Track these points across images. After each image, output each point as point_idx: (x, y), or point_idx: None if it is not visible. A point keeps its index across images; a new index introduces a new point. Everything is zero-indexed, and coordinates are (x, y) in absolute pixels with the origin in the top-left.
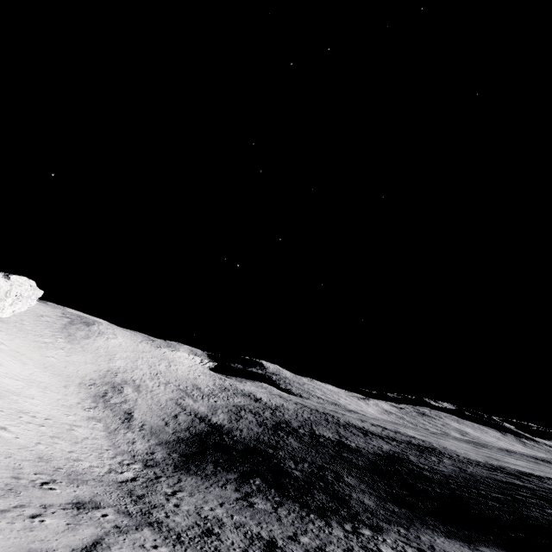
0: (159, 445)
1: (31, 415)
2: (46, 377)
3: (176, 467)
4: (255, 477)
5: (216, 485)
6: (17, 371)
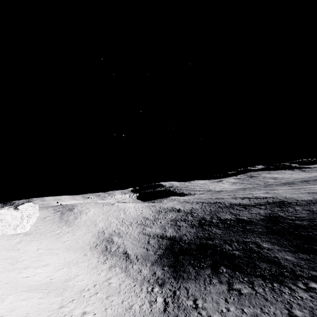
0: (153, 265)
1: (86, 289)
2: (72, 255)
3: (174, 278)
4: (219, 266)
5: (206, 283)
6: (57, 262)
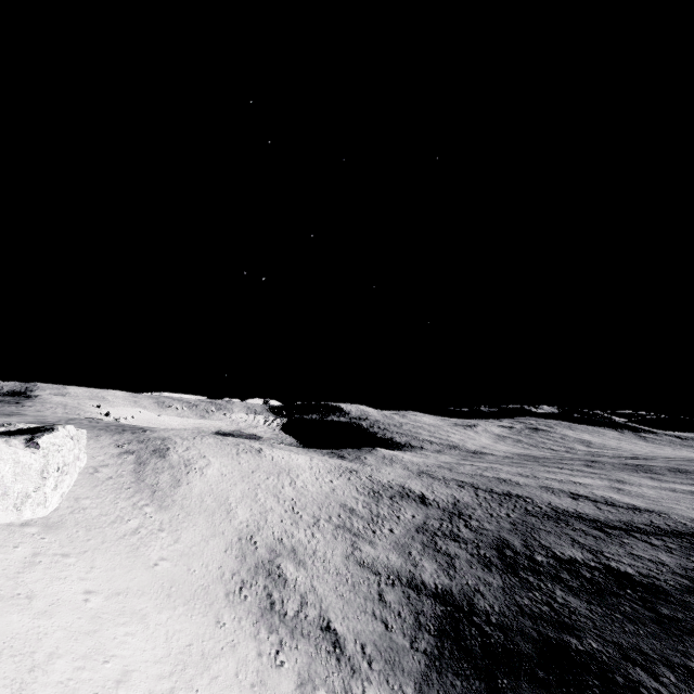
0: None
1: None
2: (183, 622)
3: None
4: None
5: None
6: (149, 655)
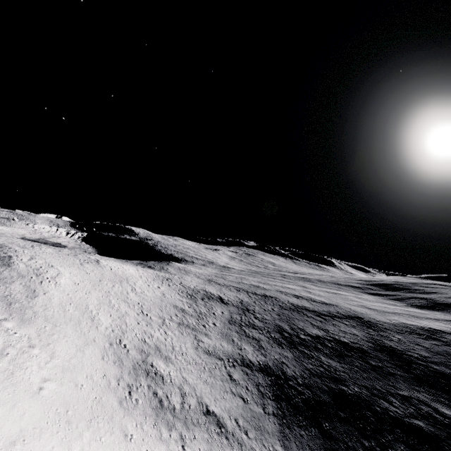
0: (289, 450)
1: None
2: (96, 449)
3: None
4: None
5: None
6: None
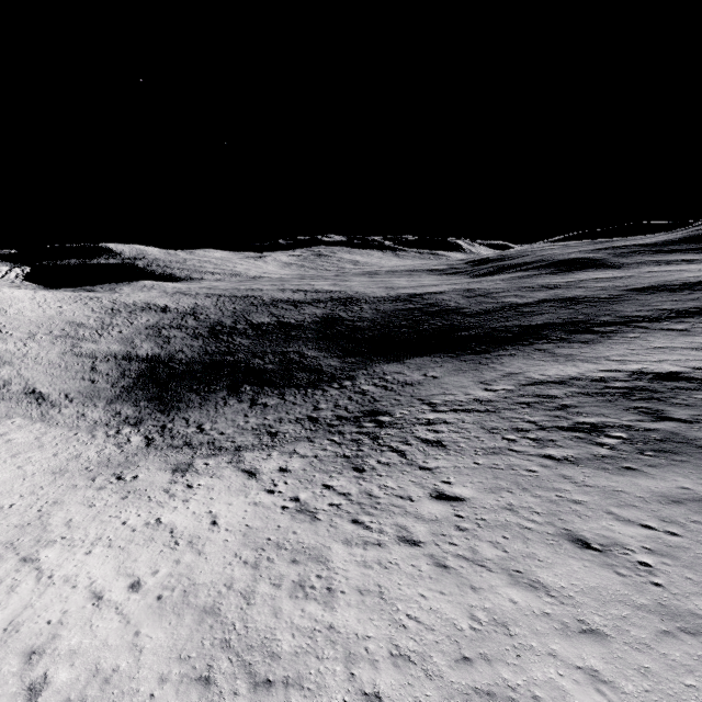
0: (112, 404)
1: None
2: None
3: (162, 412)
4: (242, 385)
5: (219, 407)
6: None
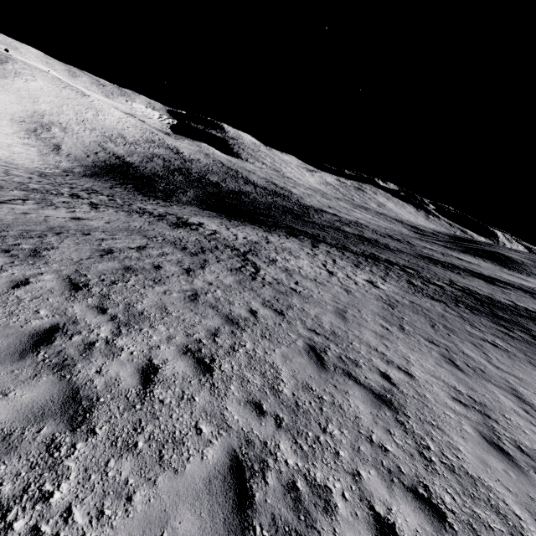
0: (80, 166)
1: None
2: None
3: (85, 175)
4: (131, 185)
5: (101, 183)
6: None
